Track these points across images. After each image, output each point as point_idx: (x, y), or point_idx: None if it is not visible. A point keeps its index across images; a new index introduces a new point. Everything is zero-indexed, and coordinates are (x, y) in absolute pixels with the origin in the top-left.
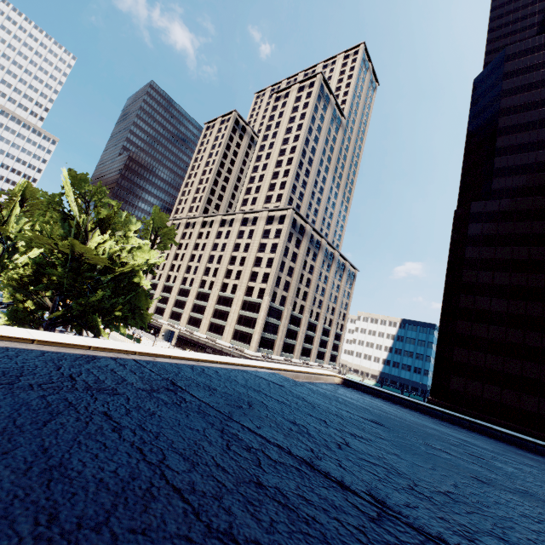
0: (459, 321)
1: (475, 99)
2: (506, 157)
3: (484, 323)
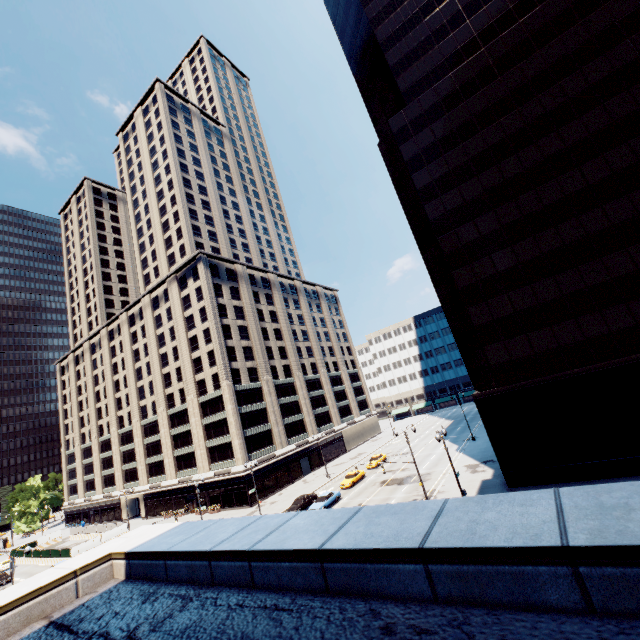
0: (454, 272)
1: (333, 11)
2: (396, 46)
3: (483, 256)
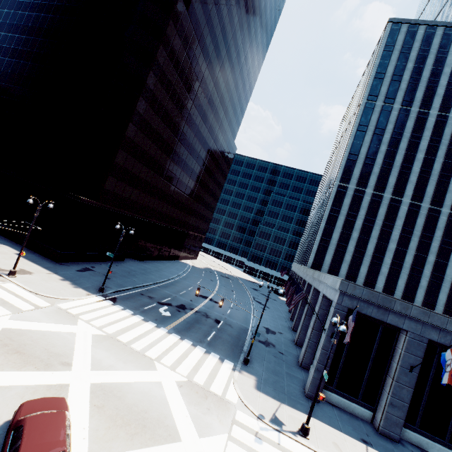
0: (131, 124)
1: None
2: None
3: (144, 133)
